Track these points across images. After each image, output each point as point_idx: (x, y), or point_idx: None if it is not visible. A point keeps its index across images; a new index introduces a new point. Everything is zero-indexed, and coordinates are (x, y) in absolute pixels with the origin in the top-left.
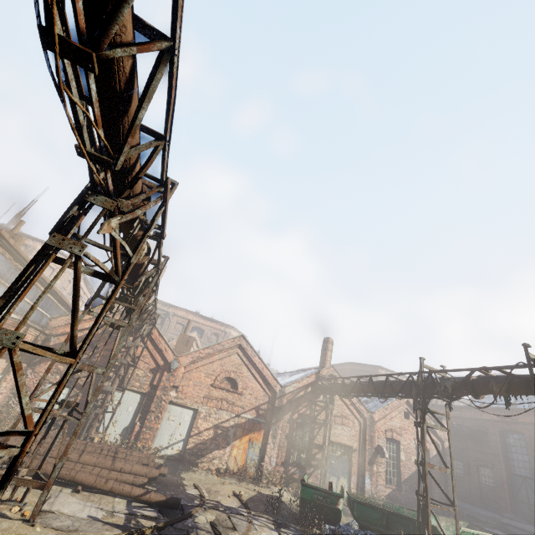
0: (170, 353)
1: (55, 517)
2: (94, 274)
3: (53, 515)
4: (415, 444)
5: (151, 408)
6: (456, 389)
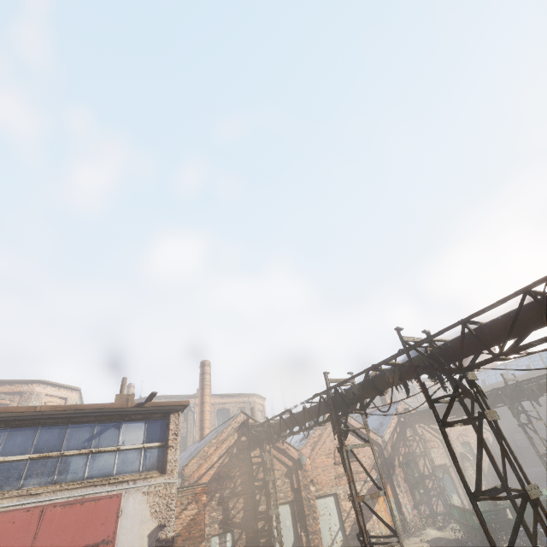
0: (292, 450)
1: None
2: (463, 423)
3: None
4: None
5: (306, 512)
6: (541, 390)
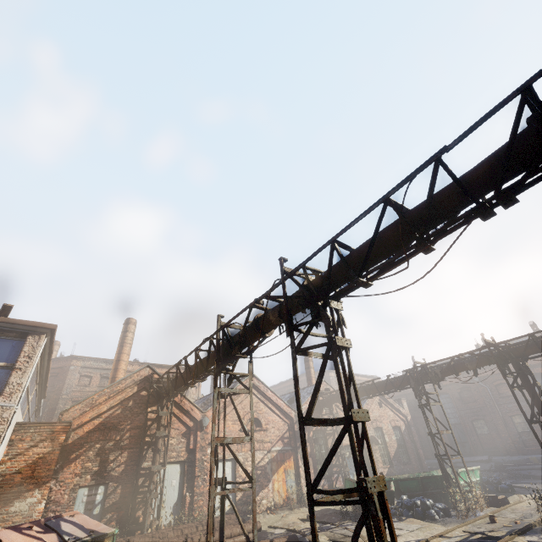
0: (196, 411)
1: None
2: (323, 357)
3: None
4: (391, 425)
5: (196, 473)
6: (443, 373)
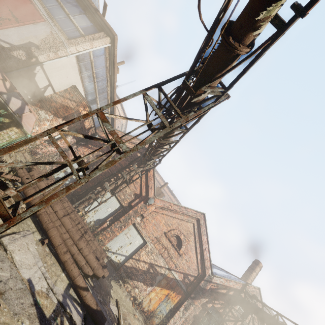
0: (152, 191)
1: (1, 258)
2: None
3: (3, 254)
4: None
5: (121, 218)
6: None
